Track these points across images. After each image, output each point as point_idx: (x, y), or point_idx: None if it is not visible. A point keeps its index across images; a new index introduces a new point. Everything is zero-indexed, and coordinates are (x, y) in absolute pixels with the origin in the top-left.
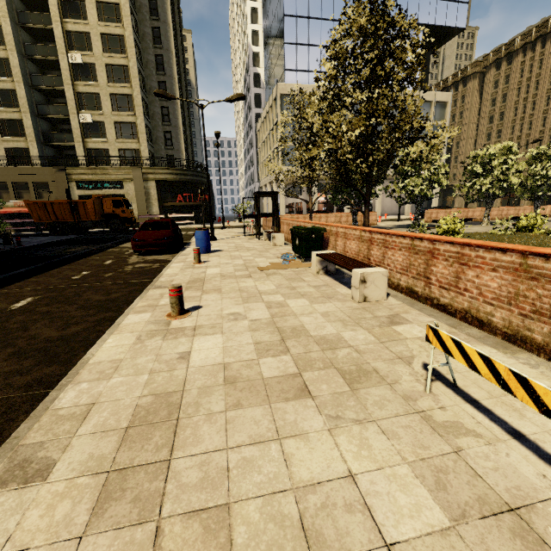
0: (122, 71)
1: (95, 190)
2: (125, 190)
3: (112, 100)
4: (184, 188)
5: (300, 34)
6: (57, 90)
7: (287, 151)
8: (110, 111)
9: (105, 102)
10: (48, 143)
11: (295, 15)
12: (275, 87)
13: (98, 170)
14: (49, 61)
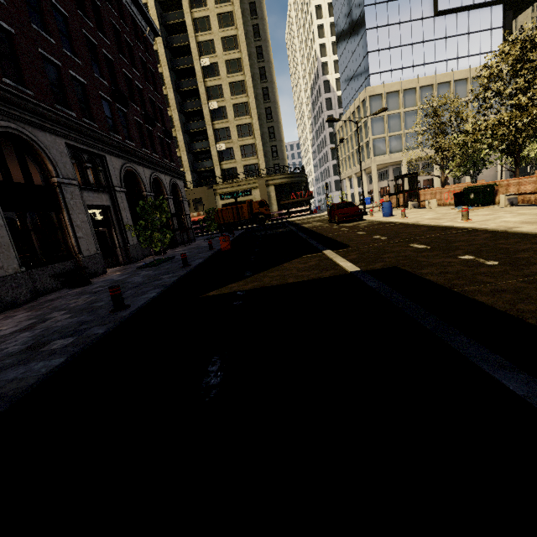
0: (244, 107)
1: (232, 199)
2: (252, 196)
3: (237, 130)
4: (293, 188)
5: (381, 41)
6: (199, 131)
7: (377, 143)
8: (237, 138)
9: (233, 132)
10: (196, 170)
11: (376, 27)
12: (362, 91)
13: (234, 183)
14: (194, 111)
